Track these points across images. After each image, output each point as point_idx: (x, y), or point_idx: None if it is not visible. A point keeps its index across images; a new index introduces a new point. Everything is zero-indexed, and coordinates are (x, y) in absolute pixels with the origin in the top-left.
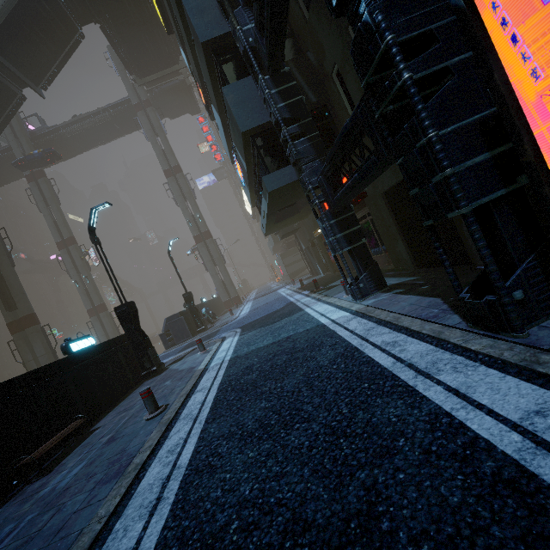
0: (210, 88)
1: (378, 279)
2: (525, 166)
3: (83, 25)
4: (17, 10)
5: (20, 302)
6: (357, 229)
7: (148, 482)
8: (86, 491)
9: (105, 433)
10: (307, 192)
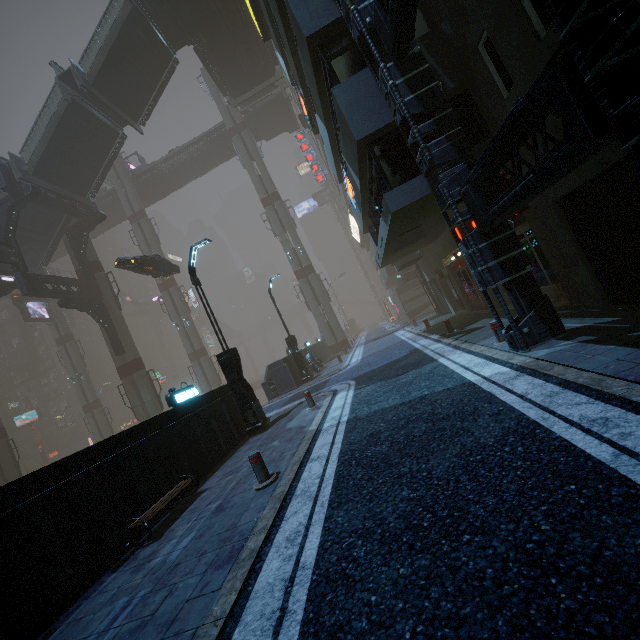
0: (315, 94)
1: (551, 322)
2: None
3: (177, 49)
4: (116, 46)
5: (127, 347)
6: (519, 253)
7: (267, 580)
8: (197, 573)
9: (212, 498)
10: (445, 208)
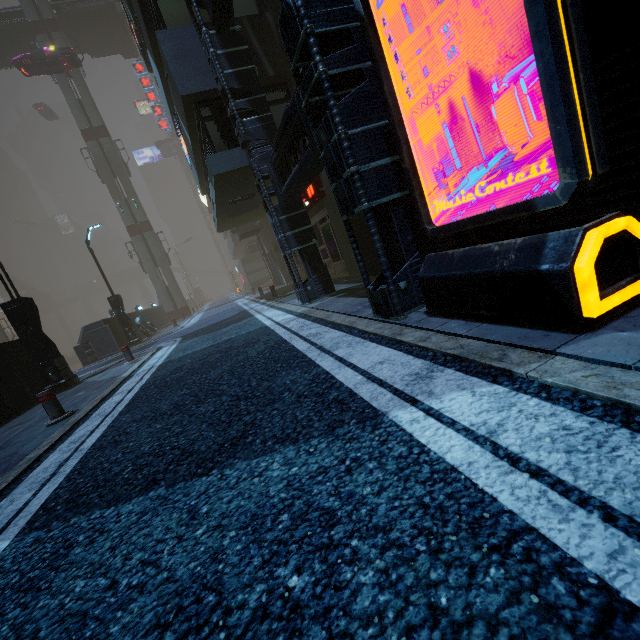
0: (144, 28)
1: (326, 283)
2: (405, 172)
3: None
4: None
5: None
6: (309, 228)
7: (43, 467)
8: None
9: None
10: (256, 180)
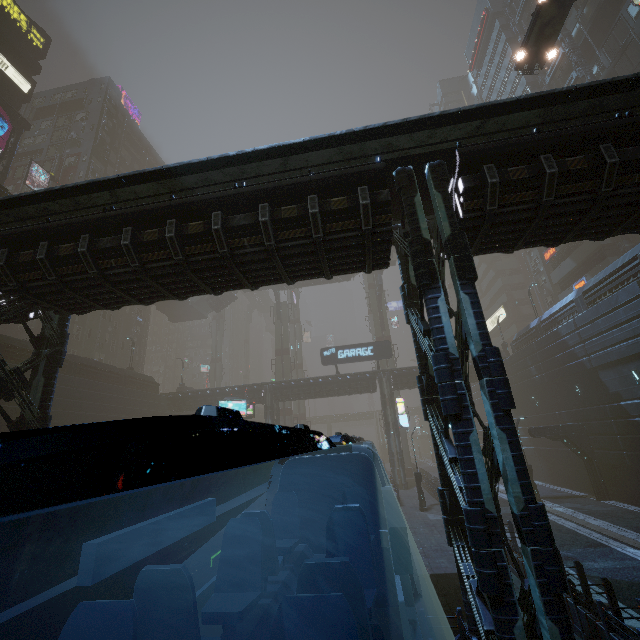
0: (584, 255)
1: None
2: None
3: None
4: None
5: (387, 328)
6: None
7: None
8: None
9: None
10: None
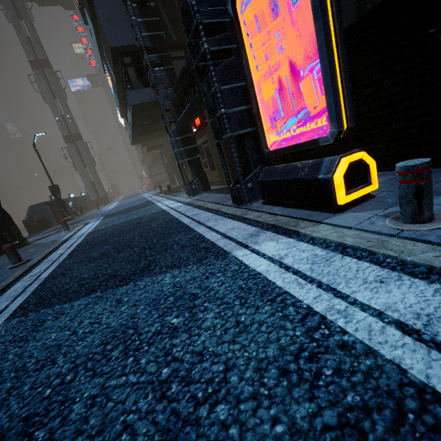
0: None
1: (205, 184)
2: (253, 116)
3: None
4: None
5: None
6: (195, 146)
7: (13, 289)
8: None
9: None
10: (161, 111)
